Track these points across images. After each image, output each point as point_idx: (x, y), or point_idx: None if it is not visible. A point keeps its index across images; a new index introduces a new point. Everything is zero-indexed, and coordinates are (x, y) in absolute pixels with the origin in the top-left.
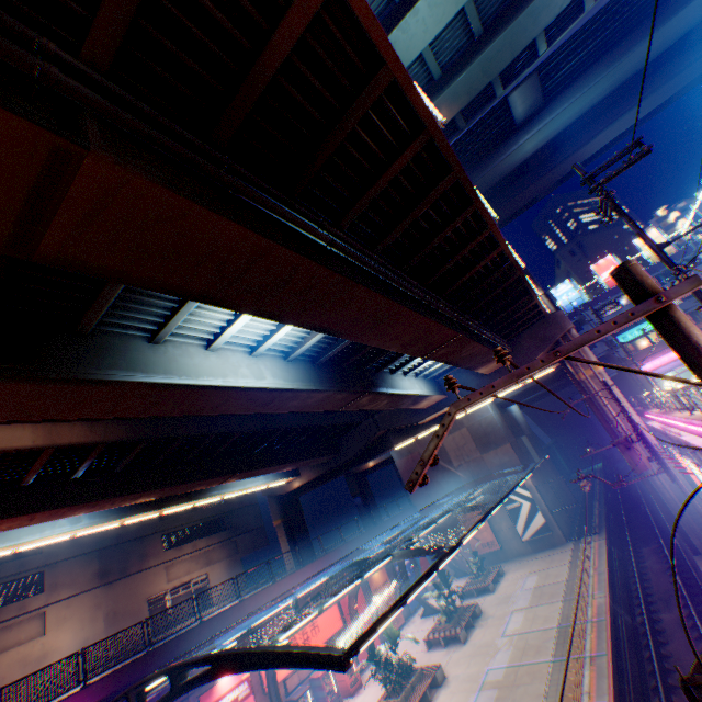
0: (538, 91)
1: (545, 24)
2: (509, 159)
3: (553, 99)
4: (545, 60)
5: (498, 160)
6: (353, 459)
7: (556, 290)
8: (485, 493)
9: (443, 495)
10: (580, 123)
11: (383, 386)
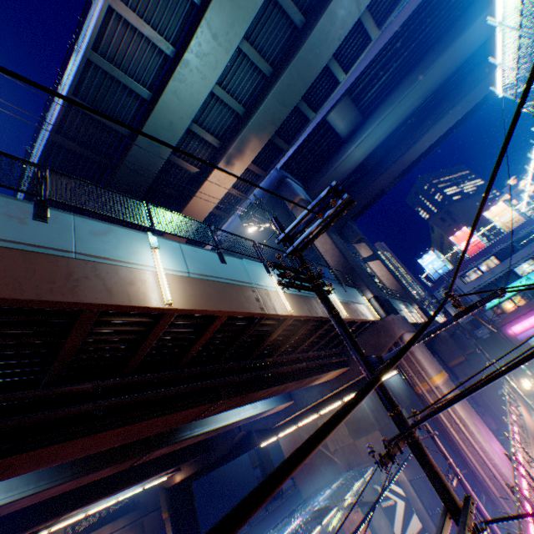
0: (353, 109)
1: (329, 55)
2: (342, 166)
3: (371, 113)
4: (352, 84)
5: (332, 168)
6: (225, 454)
7: (423, 259)
8: (361, 483)
9: (323, 481)
10: (405, 128)
11: (185, 429)
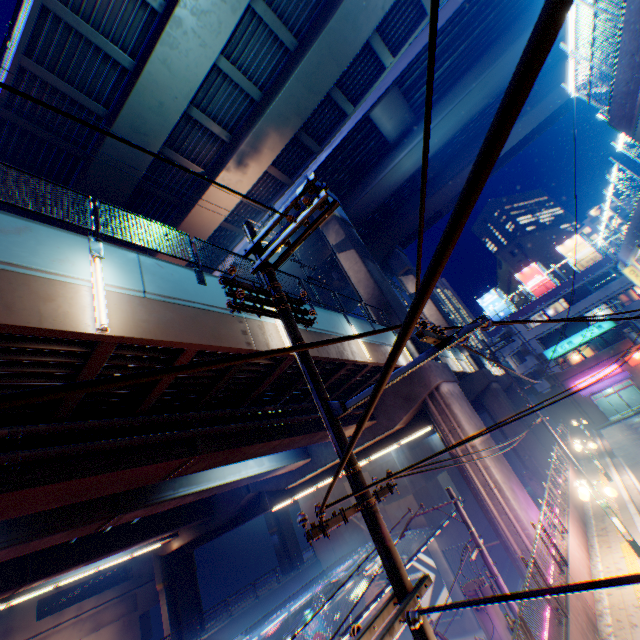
0: (404, 106)
1: (370, 29)
2: (388, 178)
3: None
4: (403, 72)
5: (376, 180)
6: (231, 519)
7: (483, 299)
8: None
9: (347, 550)
10: (468, 135)
11: (167, 489)
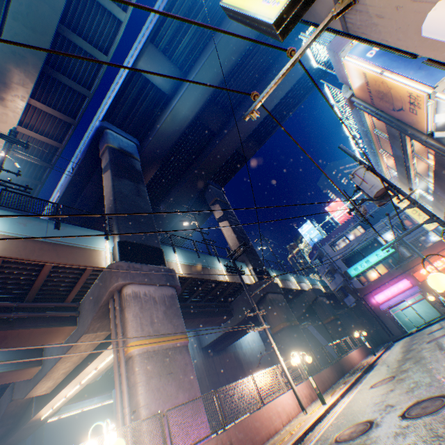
0: (166, 61)
1: None
2: (171, 121)
3: (192, 68)
4: (153, 32)
5: (161, 123)
6: (12, 425)
7: (302, 228)
8: None
9: None
10: (242, 90)
11: None
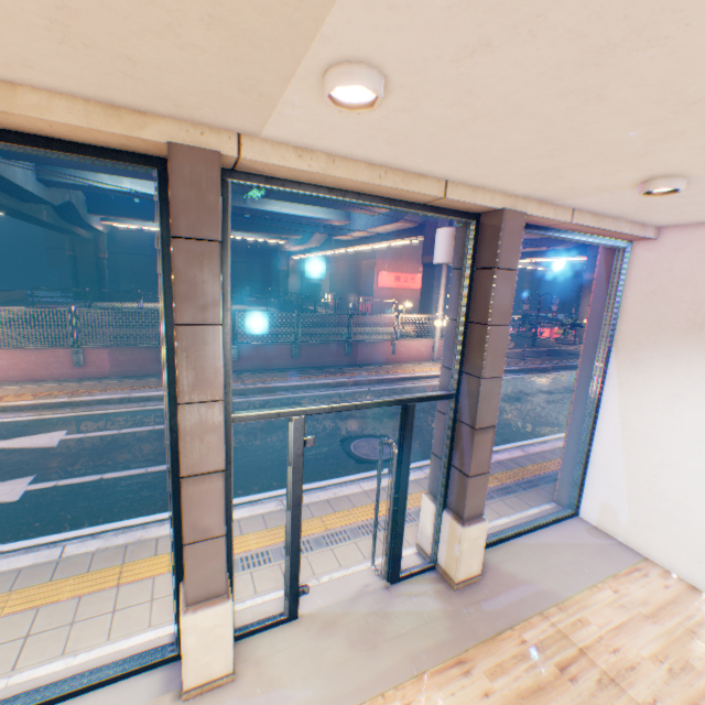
0: None
1: None
2: None
3: None
4: None
5: None
6: None
7: None
8: None
9: None
10: None
11: None
